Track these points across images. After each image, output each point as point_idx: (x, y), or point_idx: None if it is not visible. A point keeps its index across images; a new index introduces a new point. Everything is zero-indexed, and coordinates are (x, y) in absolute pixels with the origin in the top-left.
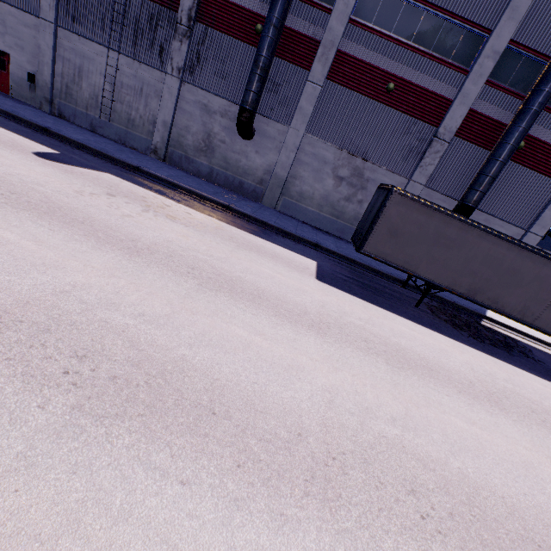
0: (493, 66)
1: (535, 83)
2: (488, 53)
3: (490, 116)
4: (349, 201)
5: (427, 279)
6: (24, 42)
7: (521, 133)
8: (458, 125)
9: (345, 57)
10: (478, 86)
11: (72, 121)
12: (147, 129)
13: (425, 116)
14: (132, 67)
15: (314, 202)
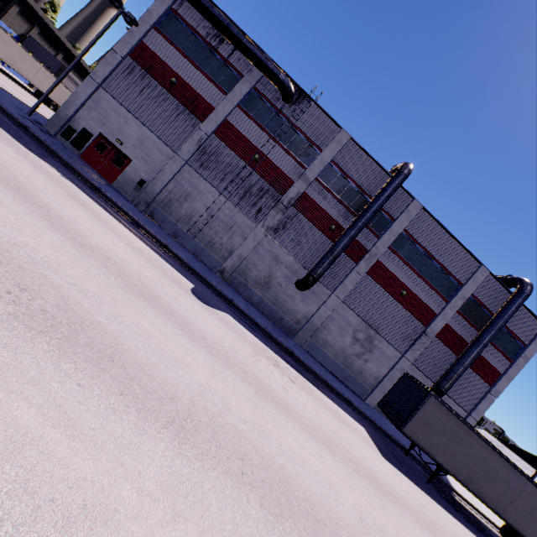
0: (462, 304)
1: (485, 325)
2: (460, 296)
3: (456, 331)
4: (358, 357)
5: (440, 463)
6: (151, 159)
7: (477, 354)
8: (438, 330)
9: (380, 265)
10: (452, 312)
11: (159, 224)
12: (222, 253)
13: (420, 317)
14: (231, 210)
15: (333, 350)
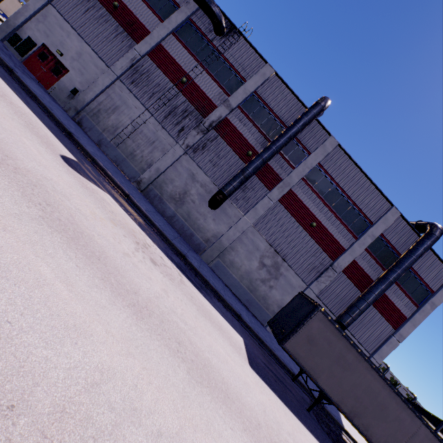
0: (371, 242)
1: (392, 264)
2: (369, 234)
3: (363, 269)
4: (263, 283)
5: (323, 389)
6: (87, 72)
7: (382, 291)
8: (345, 265)
9: (293, 194)
10: (361, 249)
11: (86, 131)
12: (142, 166)
13: (328, 251)
14: (155, 127)
15: (239, 273)
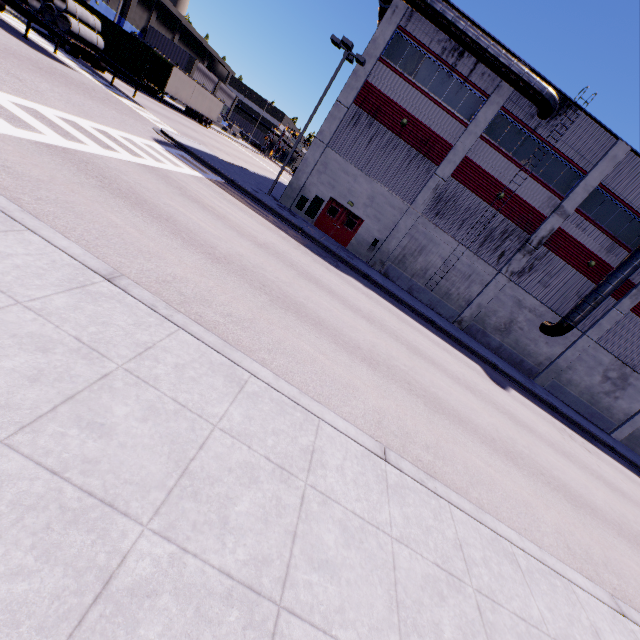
0: None
1: None
2: None
3: None
4: (606, 395)
5: None
6: (383, 216)
7: None
8: None
9: None
10: None
11: (393, 281)
12: (459, 303)
13: None
14: (469, 258)
15: (577, 389)
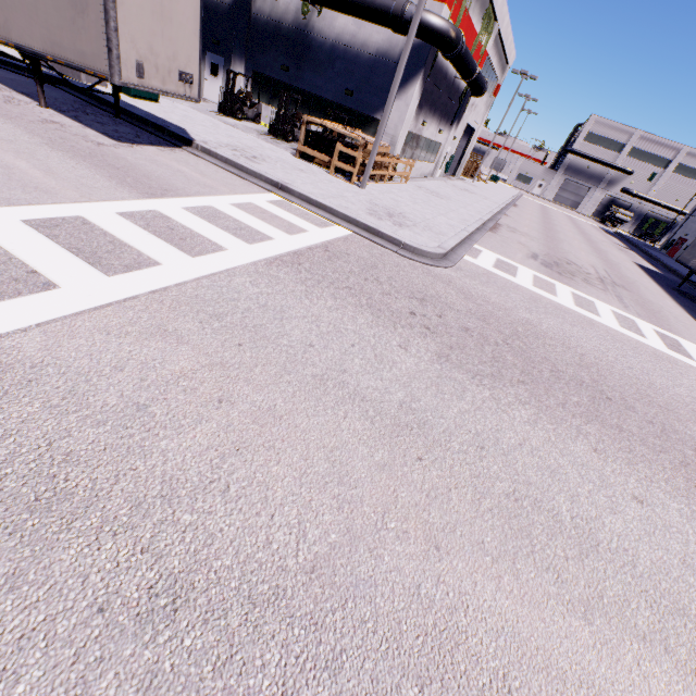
0: None
1: None
2: None
3: None
4: None
5: (688, 267)
6: None
7: None
8: None
9: None
10: None
11: None
12: None
13: None
14: None
15: None
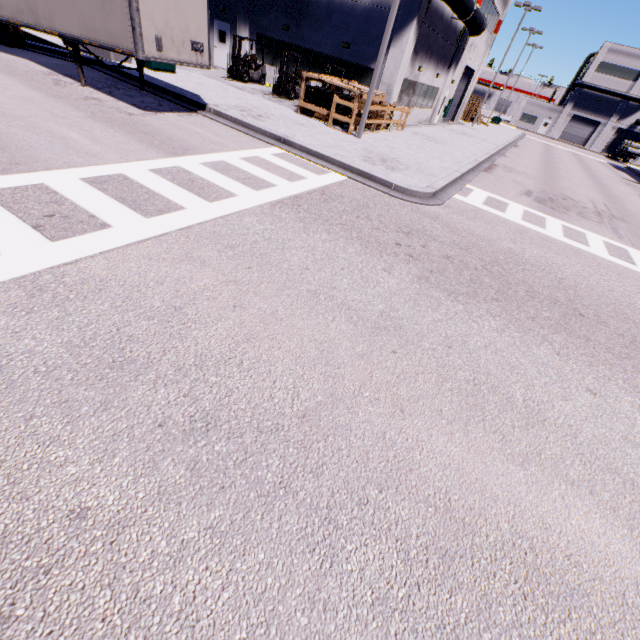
0: None
1: None
2: None
3: None
4: None
5: None
6: None
7: None
8: None
9: None
10: None
11: None
12: None
13: None
14: None
15: None
